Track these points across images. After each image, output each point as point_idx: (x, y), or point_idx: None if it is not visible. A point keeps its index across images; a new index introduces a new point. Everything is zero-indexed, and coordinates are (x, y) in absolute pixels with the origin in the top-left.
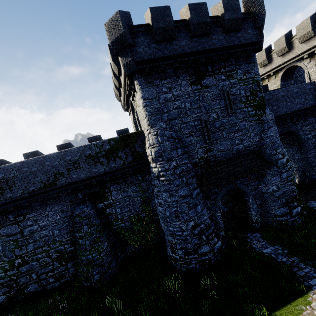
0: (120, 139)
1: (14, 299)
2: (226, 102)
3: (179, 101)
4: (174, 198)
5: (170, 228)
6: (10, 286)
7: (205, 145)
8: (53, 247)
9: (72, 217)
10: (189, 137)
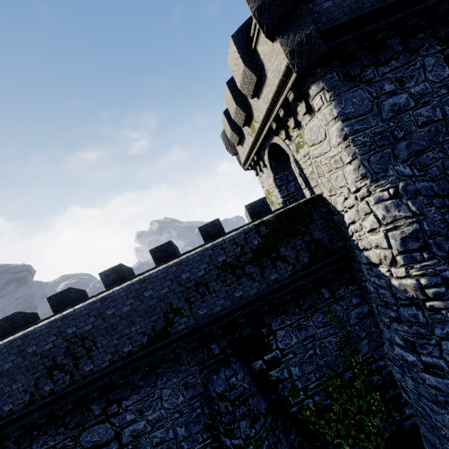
0: (278, 221)
1: None
2: None
3: (428, 107)
4: None
5: None
6: None
7: None
8: None
9: (207, 395)
10: None
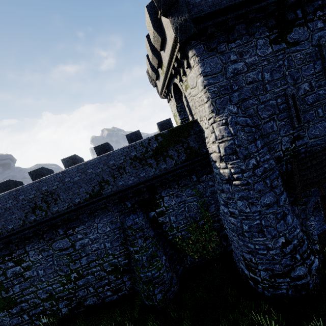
0: (169, 134)
1: (75, 312)
2: (324, 63)
3: (254, 72)
4: (255, 207)
5: (249, 244)
6: (69, 299)
7: (291, 131)
8: (106, 260)
9: (123, 228)
10: (270, 122)
